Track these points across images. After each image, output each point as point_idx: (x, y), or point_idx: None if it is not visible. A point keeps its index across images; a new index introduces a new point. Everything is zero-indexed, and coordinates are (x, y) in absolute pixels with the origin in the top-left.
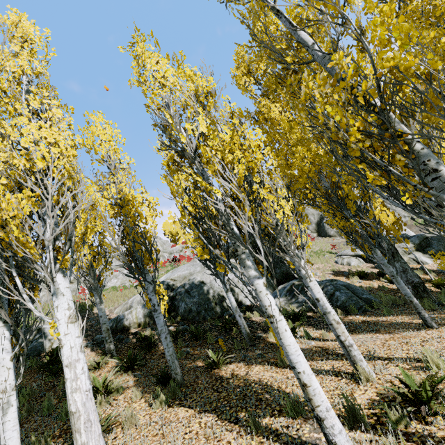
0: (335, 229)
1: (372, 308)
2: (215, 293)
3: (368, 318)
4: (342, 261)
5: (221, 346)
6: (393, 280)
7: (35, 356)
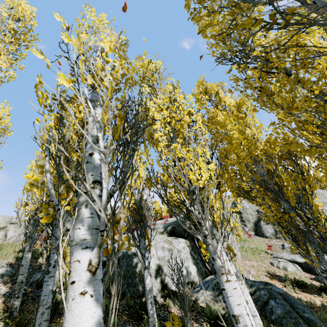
0: (271, 231)
1: None
2: (142, 268)
3: None
4: (278, 263)
5: None
6: None
7: None
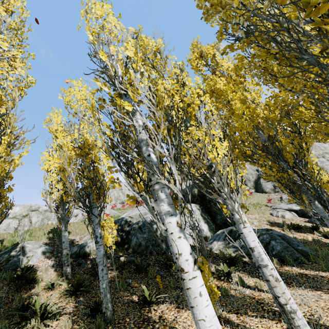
0: (270, 187)
1: (308, 260)
2: (162, 231)
3: (305, 271)
4: (277, 213)
5: (158, 282)
6: None
7: (13, 270)
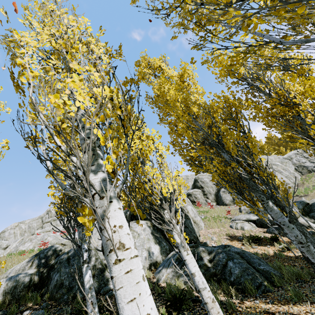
0: (230, 199)
1: (273, 285)
2: (96, 262)
3: (271, 305)
4: (236, 225)
5: None
6: (304, 250)
7: None
